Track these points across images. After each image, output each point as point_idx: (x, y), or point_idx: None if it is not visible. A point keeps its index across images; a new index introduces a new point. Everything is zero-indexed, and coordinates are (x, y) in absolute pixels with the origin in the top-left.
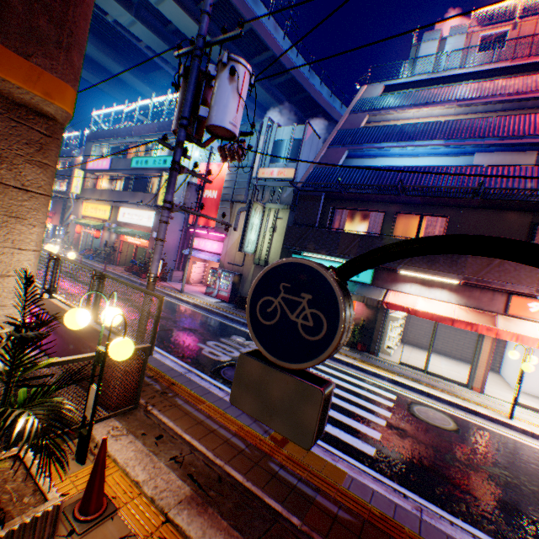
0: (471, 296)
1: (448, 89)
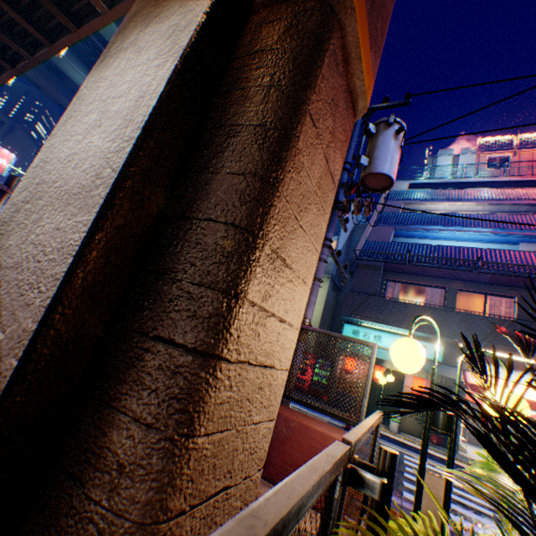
0: None
1: (473, 191)
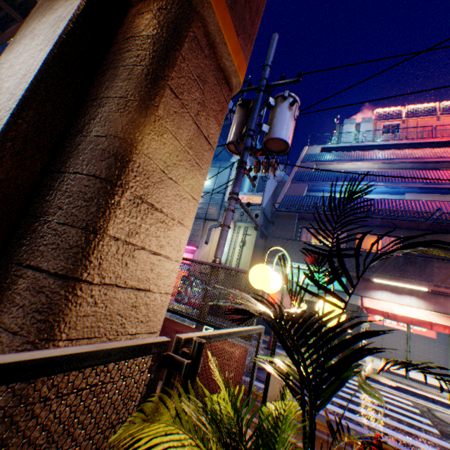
0: (437, 302)
1: (370, 152)
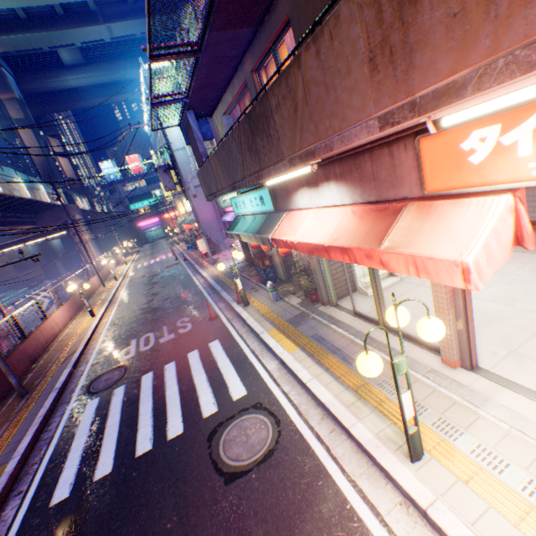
0: (363, 178)
1: None
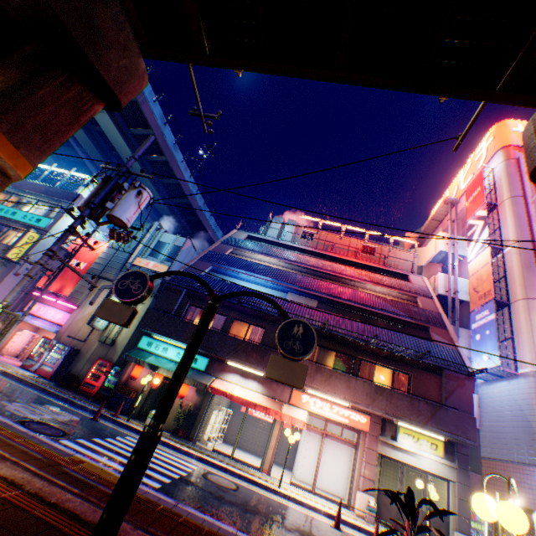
0: (271, 388)
1: (282, 251)
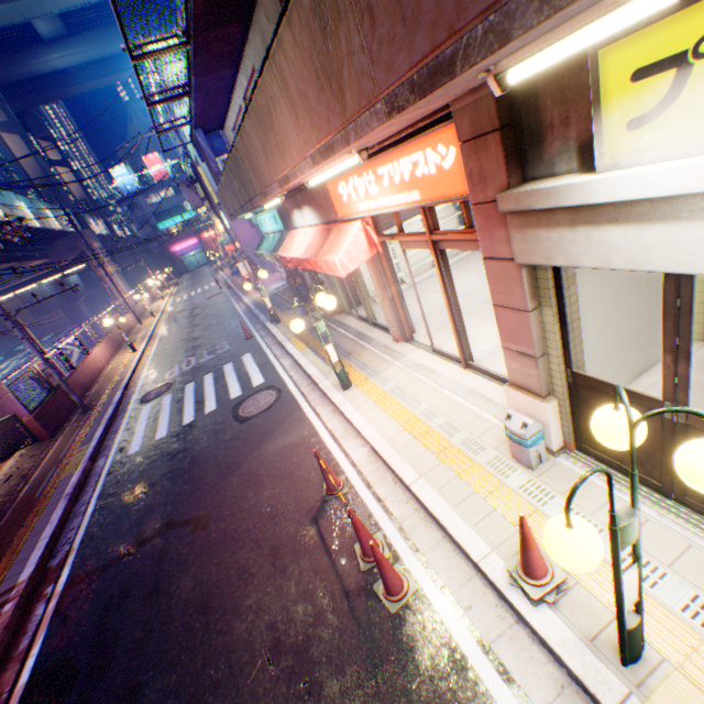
0: (318, 206)
1: None
